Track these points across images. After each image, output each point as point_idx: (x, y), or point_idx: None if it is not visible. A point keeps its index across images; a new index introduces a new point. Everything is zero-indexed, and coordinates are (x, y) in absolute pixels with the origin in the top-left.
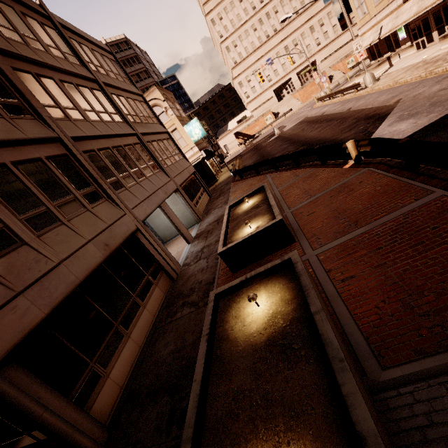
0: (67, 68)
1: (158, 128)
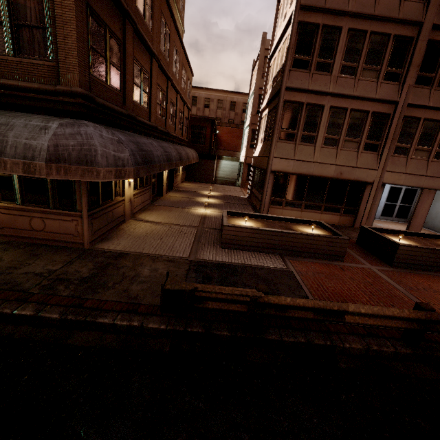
0: None
1: None
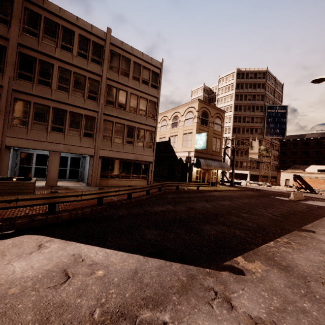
0: (76, 63)
1: (143, 120)
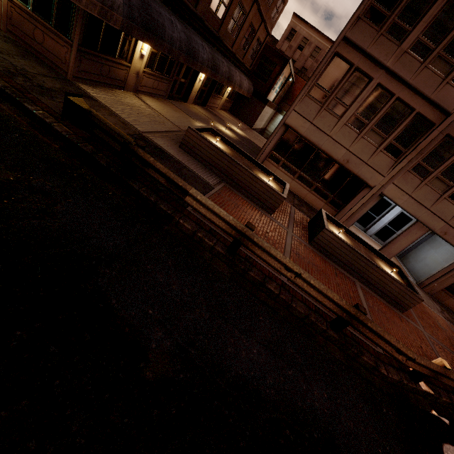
0: None
1: None
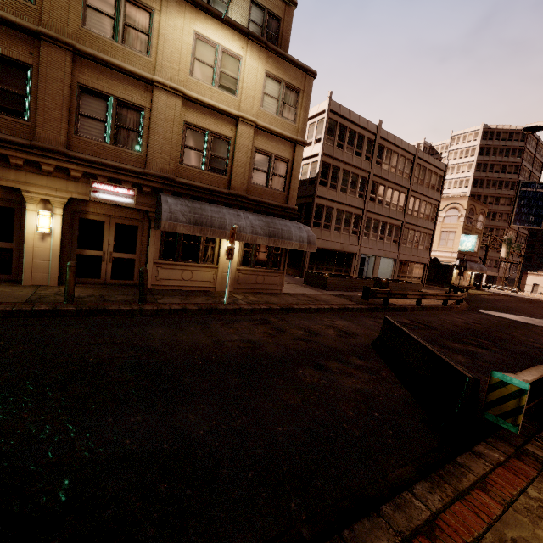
0: (397, 181)
1: (427, 225)
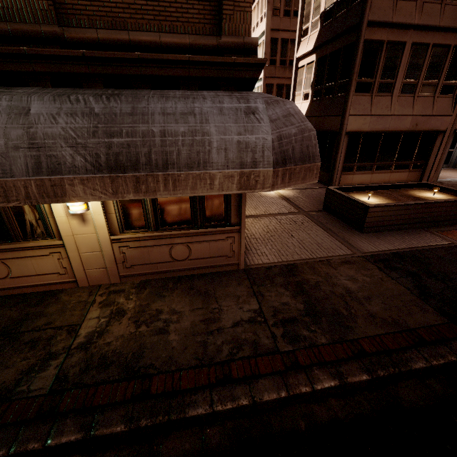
0: None
1: None
